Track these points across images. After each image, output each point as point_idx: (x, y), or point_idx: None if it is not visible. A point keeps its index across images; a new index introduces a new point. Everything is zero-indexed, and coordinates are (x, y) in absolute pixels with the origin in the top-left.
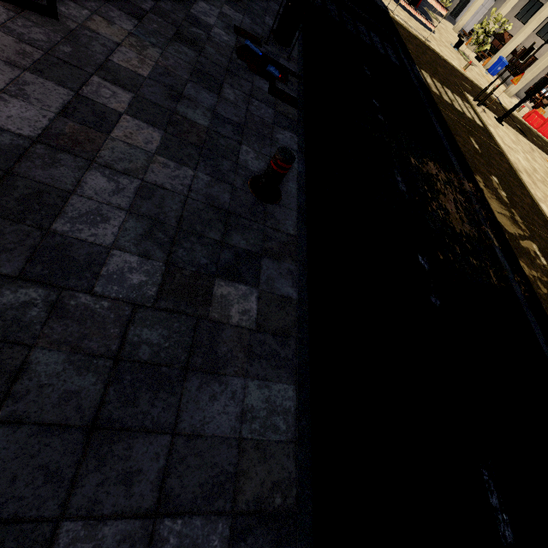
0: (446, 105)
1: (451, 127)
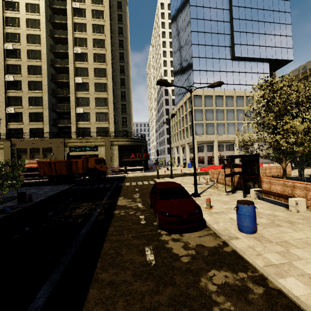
0: (130, 186)
1: (123, 190)
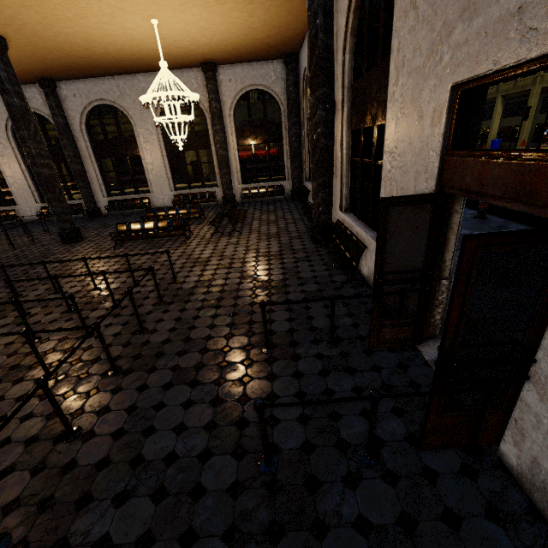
0: None
1: None
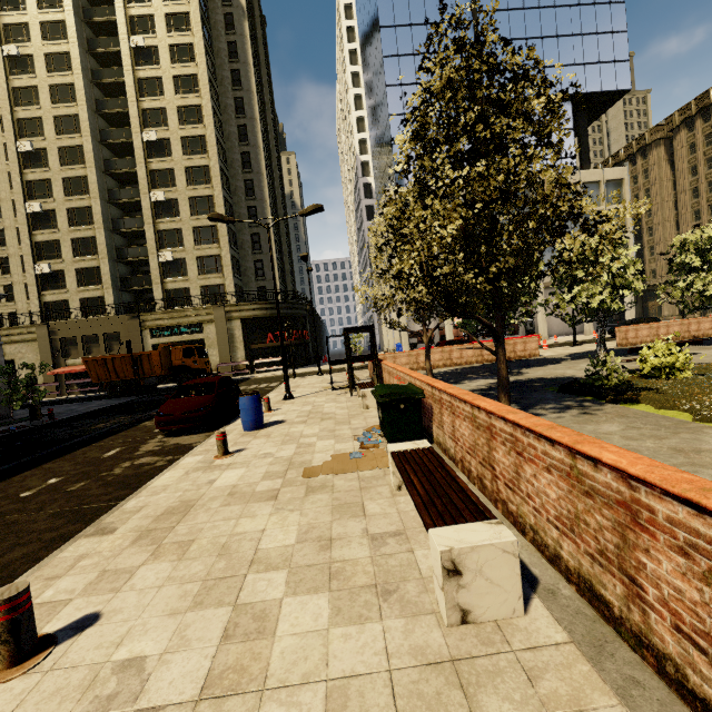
0: None
1: None
